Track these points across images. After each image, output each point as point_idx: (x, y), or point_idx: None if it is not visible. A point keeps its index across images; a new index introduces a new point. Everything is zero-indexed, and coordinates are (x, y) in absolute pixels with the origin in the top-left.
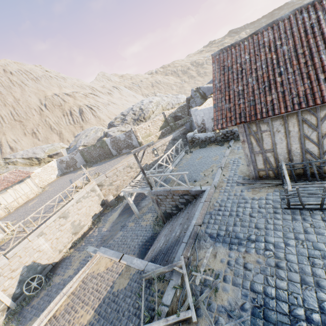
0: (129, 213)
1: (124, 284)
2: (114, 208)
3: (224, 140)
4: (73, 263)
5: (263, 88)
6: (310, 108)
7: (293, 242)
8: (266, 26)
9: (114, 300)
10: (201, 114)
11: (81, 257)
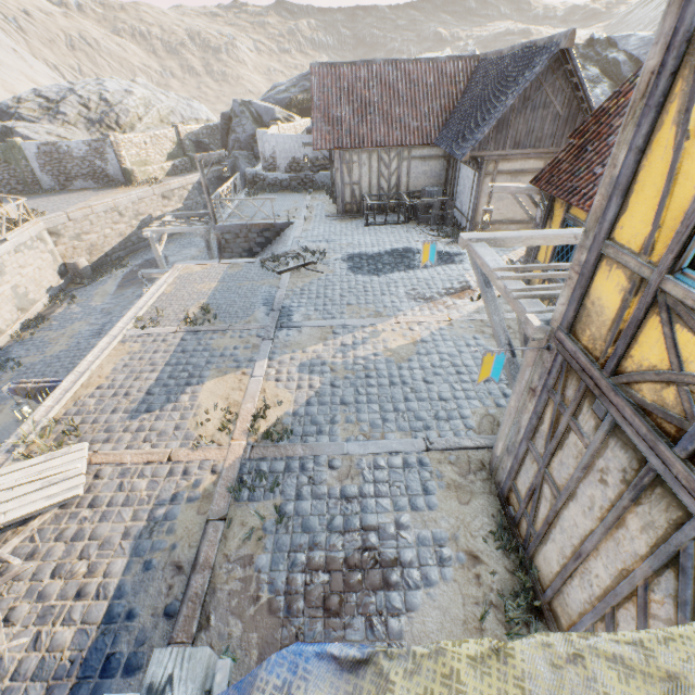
0: (142, 283)
1: (240, 269)
2: (96, 280)
3: (301, 187)
4: (54, 341)
5: (357, 121)
6: (386, 148)
7: (369, 237)
8: (363, 62)
9: (236, 275)
10: (273, 142)
11: (68, 333)
